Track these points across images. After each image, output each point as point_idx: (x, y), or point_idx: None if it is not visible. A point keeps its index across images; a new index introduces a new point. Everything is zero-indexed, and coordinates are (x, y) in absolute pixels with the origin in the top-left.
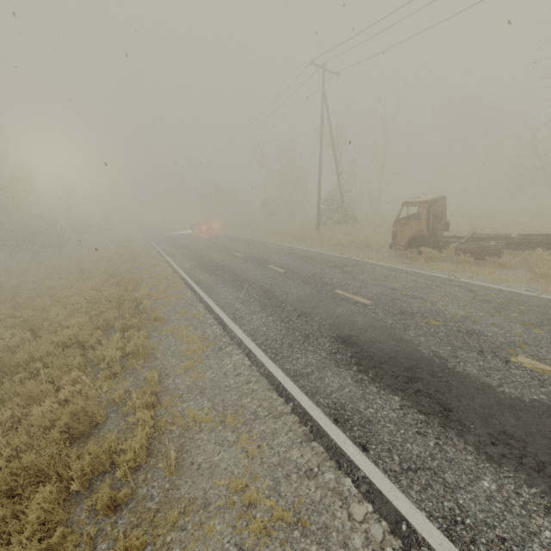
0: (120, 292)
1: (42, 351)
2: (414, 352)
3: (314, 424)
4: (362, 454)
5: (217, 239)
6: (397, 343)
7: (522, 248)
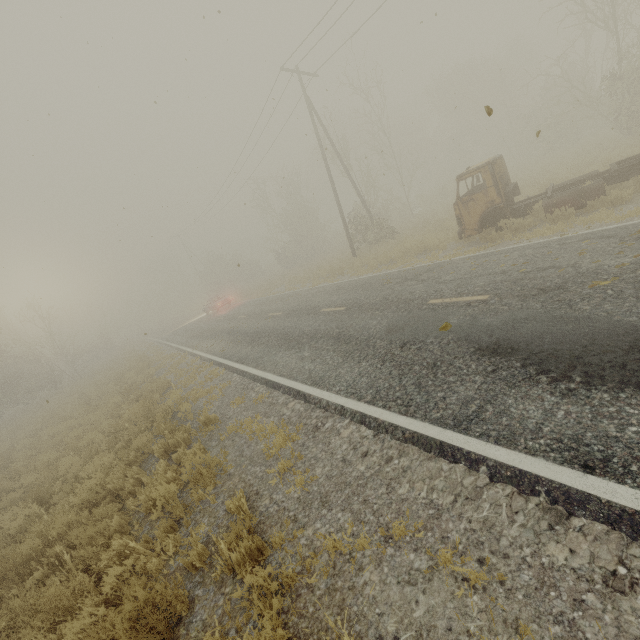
0: (145, 407)
1: (60, 526)
2: (614, 326)
3: (552, 487)
4: None
5: (240, 310)
6: (575, 324)
7: (626, 176)
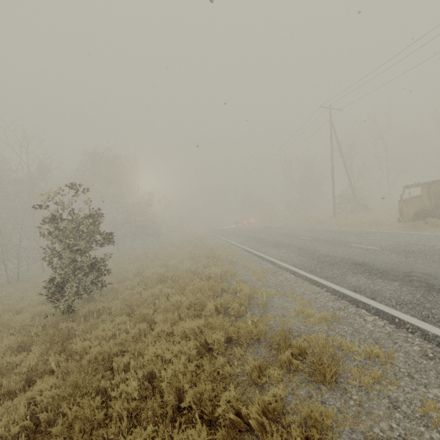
0: (205, 251)
1: (177, 272)
2: (411, 266)
3: (341, 293)
4: (372, 300)
5: (256, 228)
6: (398, 263)
7: None
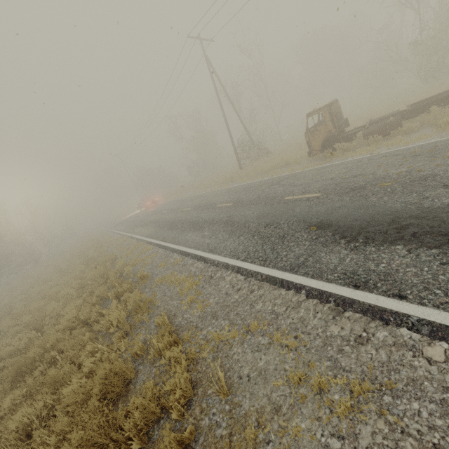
0: (101, 270)
1: (52, 340)
2: (386, 209)
3: (337, 298)
4: (402, 302)
5: (163, 207)
6: (366, 209)
7: (416, 114)
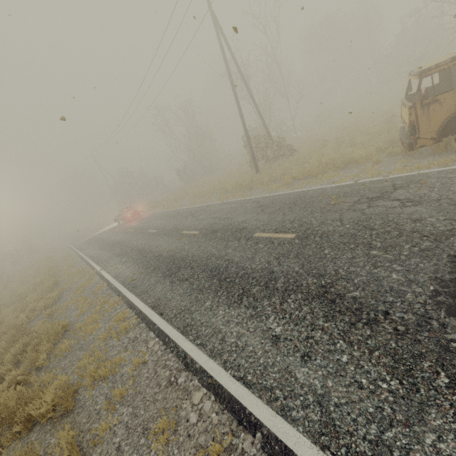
0: (7, 405)
1: None
2: None
3: None
4: None
5: (149, 222)
6: None
7: None
